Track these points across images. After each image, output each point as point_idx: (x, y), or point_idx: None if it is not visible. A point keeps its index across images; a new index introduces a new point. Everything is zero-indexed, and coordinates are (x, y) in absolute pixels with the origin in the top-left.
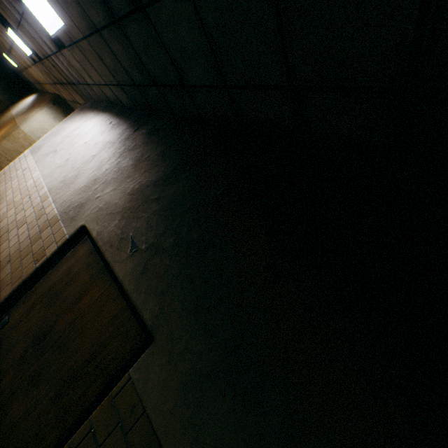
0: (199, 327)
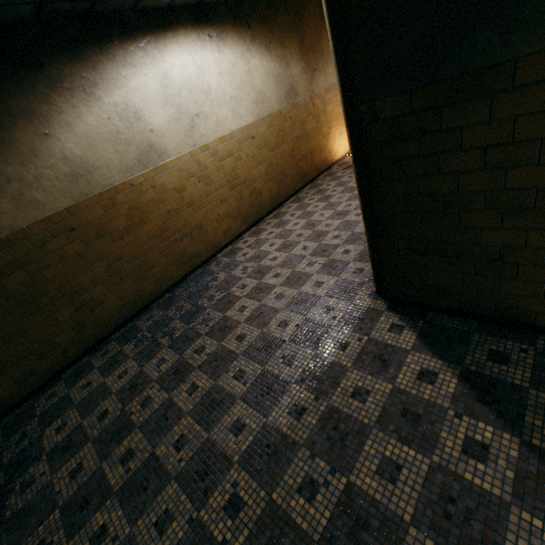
0: None
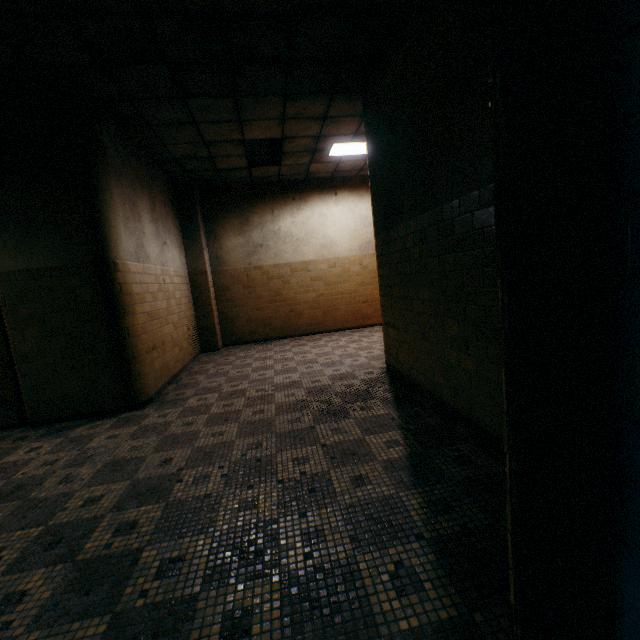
0: (1, 232)
